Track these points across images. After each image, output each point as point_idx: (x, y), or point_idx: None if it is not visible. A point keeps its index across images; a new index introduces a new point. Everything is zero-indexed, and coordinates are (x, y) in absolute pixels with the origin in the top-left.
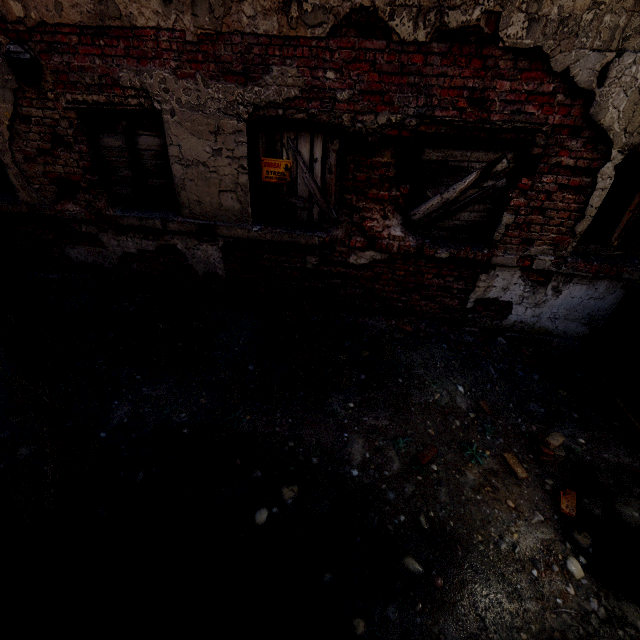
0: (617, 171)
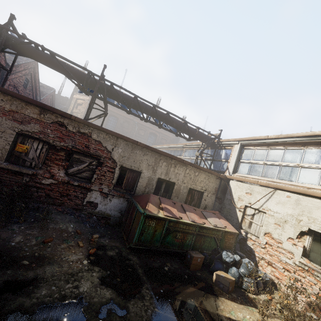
0: (121, 170)
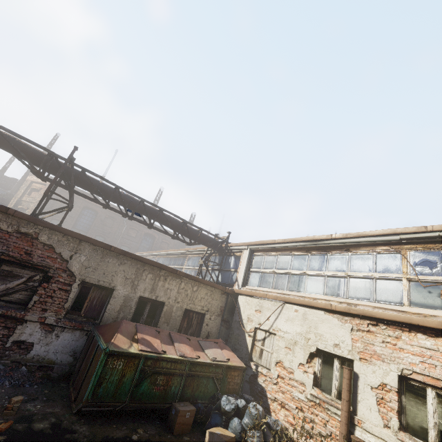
0: (82, 288)
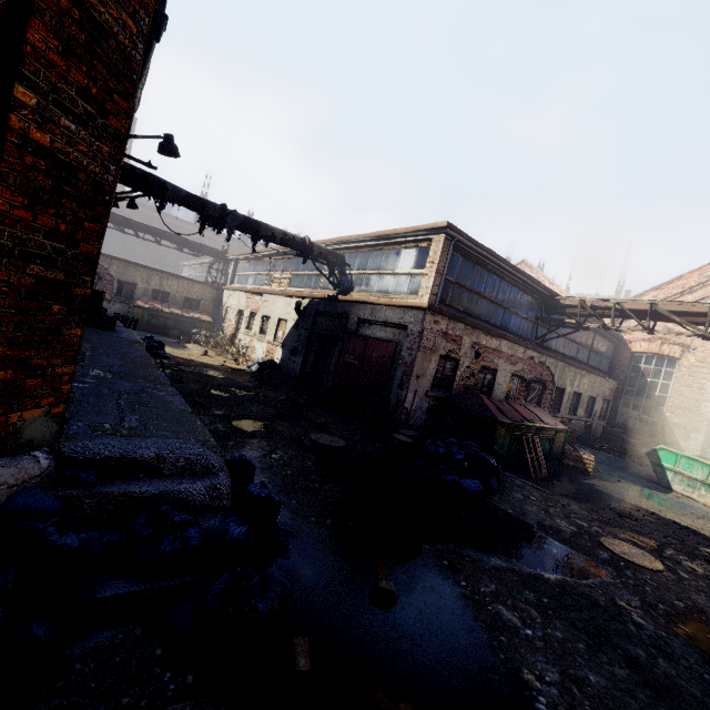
0: (120, 283)
